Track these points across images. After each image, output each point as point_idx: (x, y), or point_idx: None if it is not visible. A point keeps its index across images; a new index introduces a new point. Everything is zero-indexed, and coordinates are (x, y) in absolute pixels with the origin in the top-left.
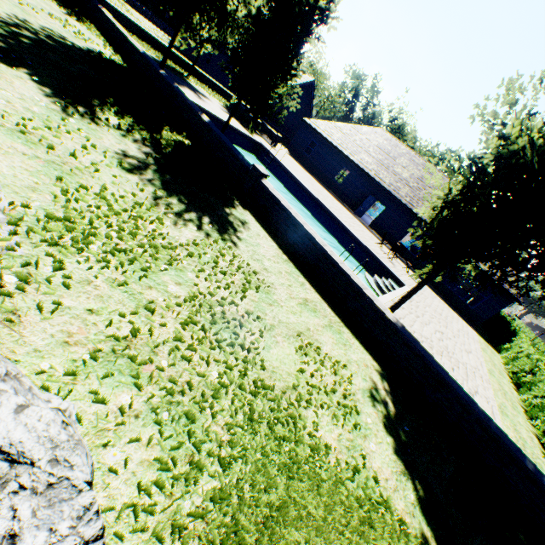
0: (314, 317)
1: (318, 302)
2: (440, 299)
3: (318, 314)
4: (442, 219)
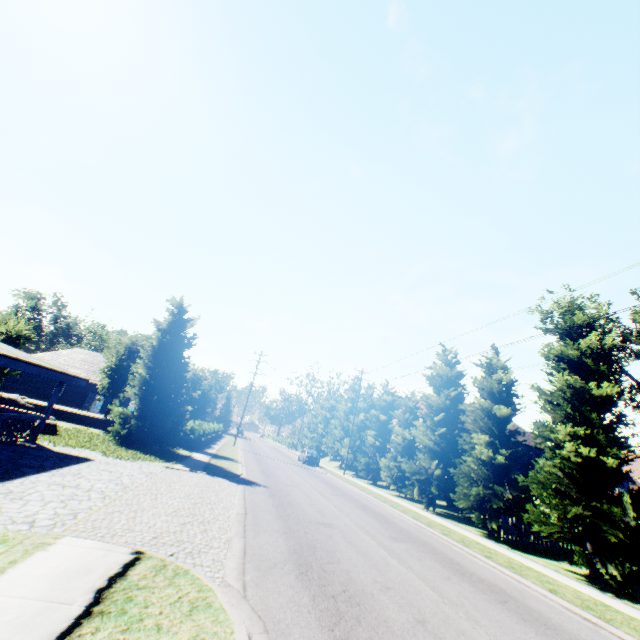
0: (74, 425)
1: (74, 424)
2: None
3: (75, 425)
4: (106, 385)
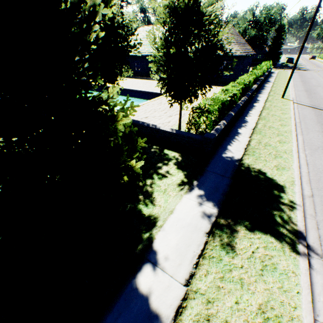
0: None
1: None
2: (206, 86)
3: None
4: None
